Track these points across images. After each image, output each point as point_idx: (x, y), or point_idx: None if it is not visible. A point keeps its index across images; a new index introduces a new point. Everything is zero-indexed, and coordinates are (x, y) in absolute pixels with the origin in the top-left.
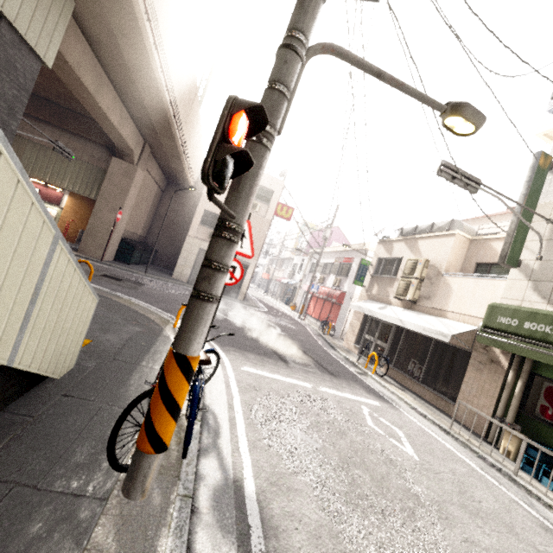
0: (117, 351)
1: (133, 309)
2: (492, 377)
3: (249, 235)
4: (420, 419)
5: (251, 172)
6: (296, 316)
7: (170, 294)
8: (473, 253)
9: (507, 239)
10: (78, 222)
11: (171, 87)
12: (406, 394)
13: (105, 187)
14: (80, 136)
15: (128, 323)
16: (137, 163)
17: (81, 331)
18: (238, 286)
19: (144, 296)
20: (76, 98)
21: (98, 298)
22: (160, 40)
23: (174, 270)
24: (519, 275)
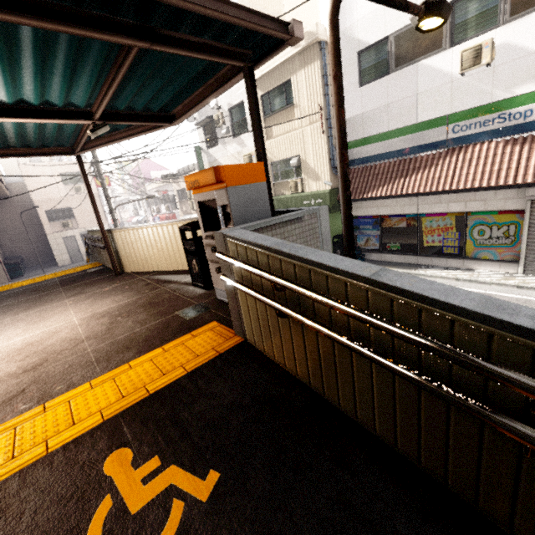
0: None
1: None
2: None
3: None
4: None
5: None
6: None
7: None
8: None
9: None
10: None
11: None
12: None
13: None
14: None
15: None
16: None
17: None
18: None
19: None
20: None
21: None
22: None
23: (57, 261)
24: None
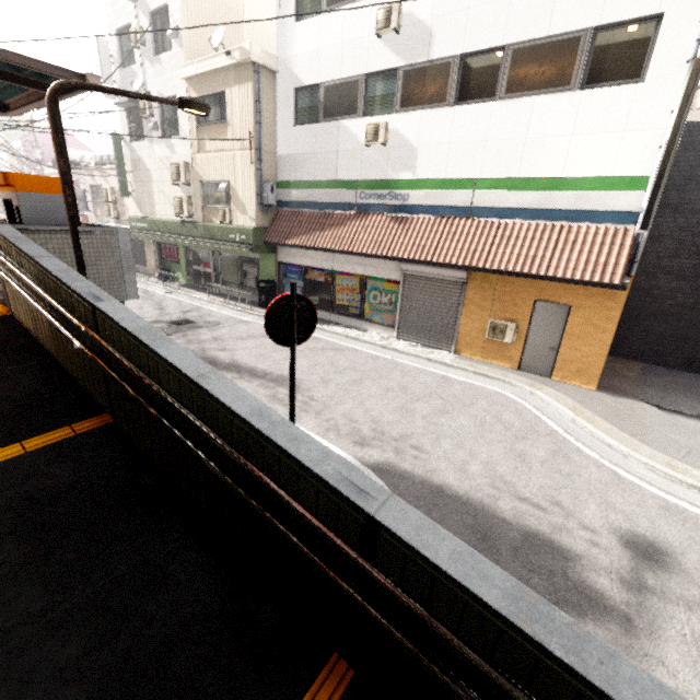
0: None
1: None
2: (151, 250)
3: None
4: None
5: None
6: None
7: None
8: None
9: (118, 184)
10: None
11: None
12: None
13: None
14: None
15: None
16: None
17: None
18: None
19: None
20: None
21: None
22: None
23: None
24: (133, 200)
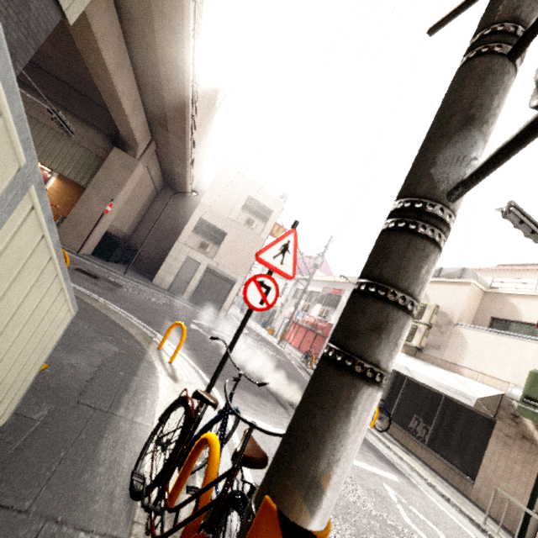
0: (83, 386)
1: (110, 318)
2: (524, 457)
3: (293, 249)
4: (444, 504)
5: (492, 113)
6: (275, 342)
7: (151, 301)
8: (487, 306)
9: None
10: (60, 207)
11: (196, 85)
12: (413, 460)
13: (100, 176)
14: (84, 120)
15: (102, 338)
16: (140, 158)
17: (35, 362)
18: (221, 302)
19: (122, 301)
20: (89, 80)
21: (75, 309)
22: (199, 29)
23: (156, 275)
24: None
